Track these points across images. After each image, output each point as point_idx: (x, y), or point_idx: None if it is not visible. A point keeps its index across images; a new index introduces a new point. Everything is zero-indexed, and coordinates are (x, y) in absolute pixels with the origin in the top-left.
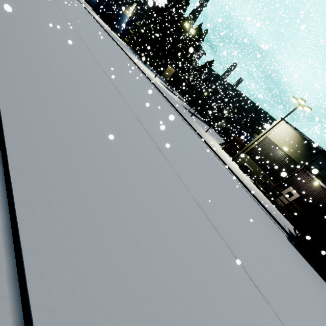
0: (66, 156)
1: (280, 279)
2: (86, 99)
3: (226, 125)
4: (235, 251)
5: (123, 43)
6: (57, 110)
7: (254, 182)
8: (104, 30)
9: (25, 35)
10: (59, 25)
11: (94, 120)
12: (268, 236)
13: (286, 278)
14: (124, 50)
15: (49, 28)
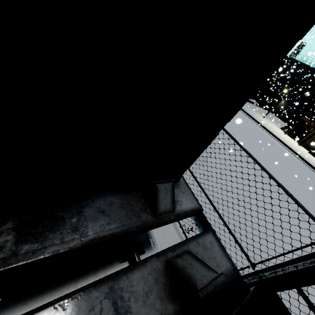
0: None
1: None
2: None
3: (287, 105)
4: None
5: None
6: None
7: None
8: None
9: None
10: None
11: None
12: None
13: None
14: None
15: None
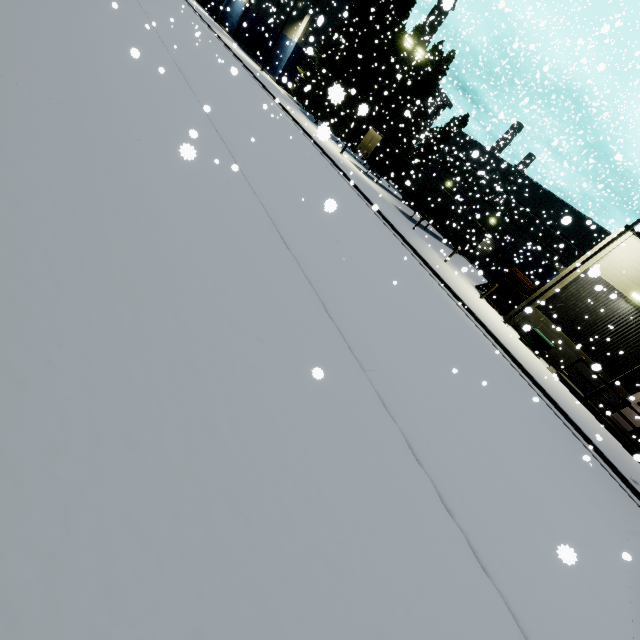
0: (6, 271)
1: (624, 634)
2: (139, 166)
3: (494, 249)
4: (486, 551)
5: (283, 93)
6: (36, 175)
7: (557, 373)
8: (246, 68)
9: (33, 44)
10: (137, 43)
11: (143, 206)
12: (589, 507)
13: (639, 632)
14: (280, 103)
15: (105, 44)
